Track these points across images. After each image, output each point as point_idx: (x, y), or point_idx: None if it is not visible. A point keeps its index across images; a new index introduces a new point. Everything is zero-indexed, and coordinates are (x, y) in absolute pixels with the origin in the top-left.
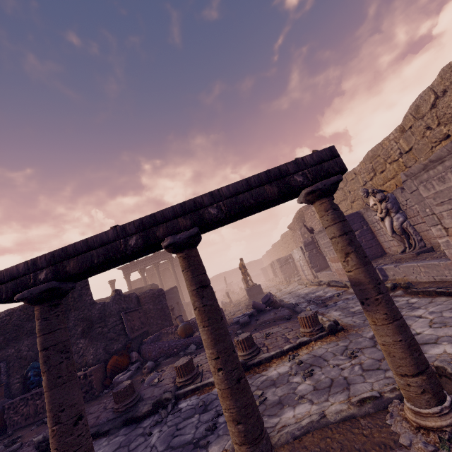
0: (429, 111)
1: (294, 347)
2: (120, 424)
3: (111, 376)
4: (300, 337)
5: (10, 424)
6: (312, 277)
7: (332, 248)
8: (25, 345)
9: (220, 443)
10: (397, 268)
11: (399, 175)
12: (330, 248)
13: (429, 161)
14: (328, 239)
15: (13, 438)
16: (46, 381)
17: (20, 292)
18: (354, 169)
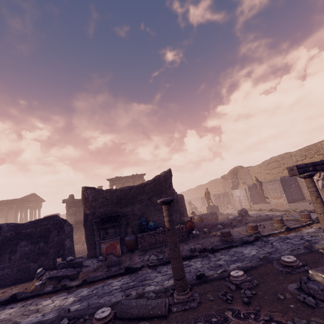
0: None
1: (307, 224)
2: (240, 244)
3: (189, 232)
4: (302, 222)
5: (141, 246)
6: (248, 206)
7: (278, 191)
8: (136, 208)
9: (323, 241)
10: None
11: None
12: (275, 191)
13: None
14: (276, 186)
15: (159, 250)
16: (320, 199)
17: (305, 172)
18: (291, 153)
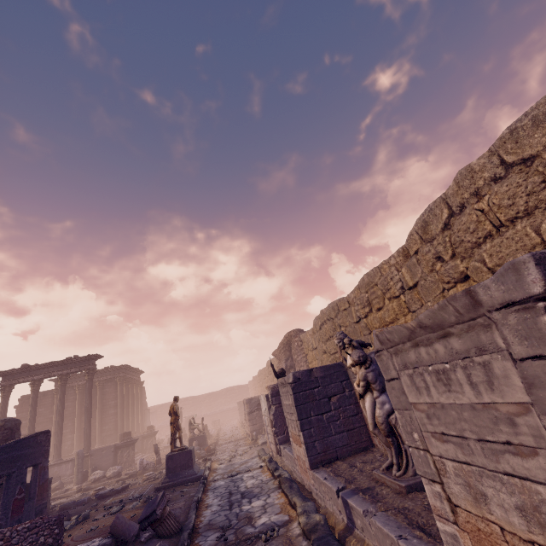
0: (440, 232)
1: None
2: None
3: None
4: None
5: None
6: (275, 449)
7: (294, 418)
8: None
9: None
10: (367, 520)
11: (400, 320)
12: (291, 416)
13: (419, 324)
14: (290, 401)
15: None
16: None
17: None
18: (347, 296)
